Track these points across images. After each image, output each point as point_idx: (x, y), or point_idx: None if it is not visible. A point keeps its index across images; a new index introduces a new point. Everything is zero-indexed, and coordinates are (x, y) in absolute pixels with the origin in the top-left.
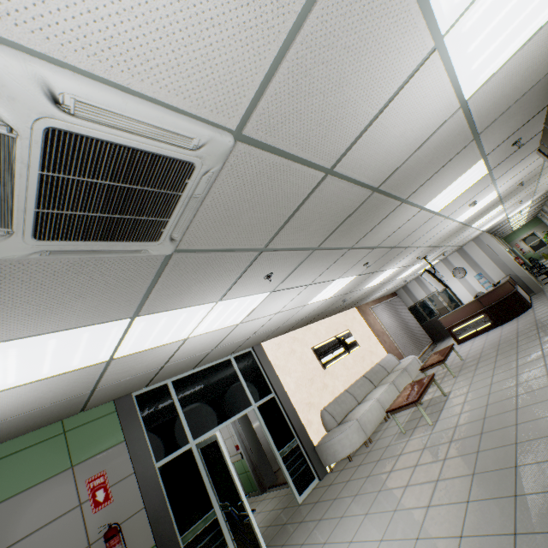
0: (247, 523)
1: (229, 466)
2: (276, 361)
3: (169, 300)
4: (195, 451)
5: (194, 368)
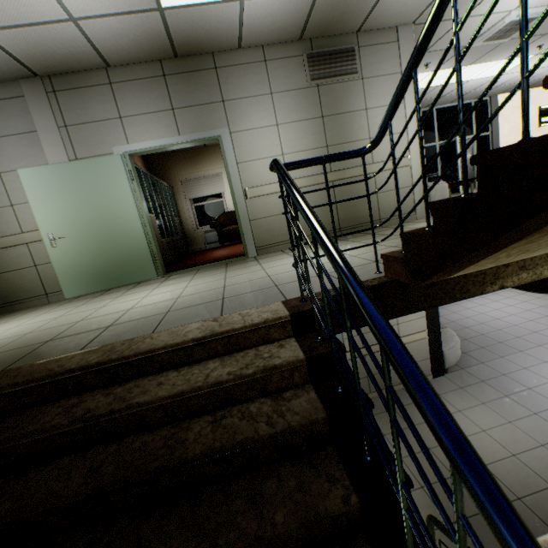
0: (455, 177)
1: (457, 153)
2: (502, 112)
3: (485, 59)
4: (437, 147)
5: (448, 104)
